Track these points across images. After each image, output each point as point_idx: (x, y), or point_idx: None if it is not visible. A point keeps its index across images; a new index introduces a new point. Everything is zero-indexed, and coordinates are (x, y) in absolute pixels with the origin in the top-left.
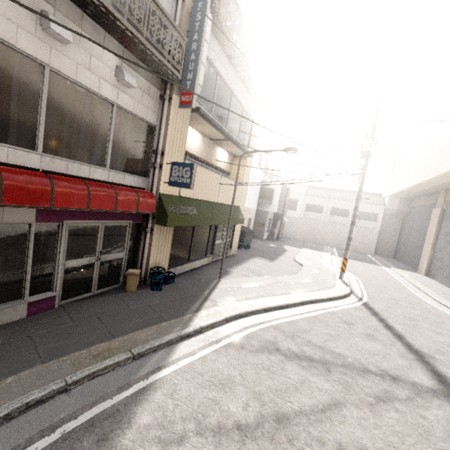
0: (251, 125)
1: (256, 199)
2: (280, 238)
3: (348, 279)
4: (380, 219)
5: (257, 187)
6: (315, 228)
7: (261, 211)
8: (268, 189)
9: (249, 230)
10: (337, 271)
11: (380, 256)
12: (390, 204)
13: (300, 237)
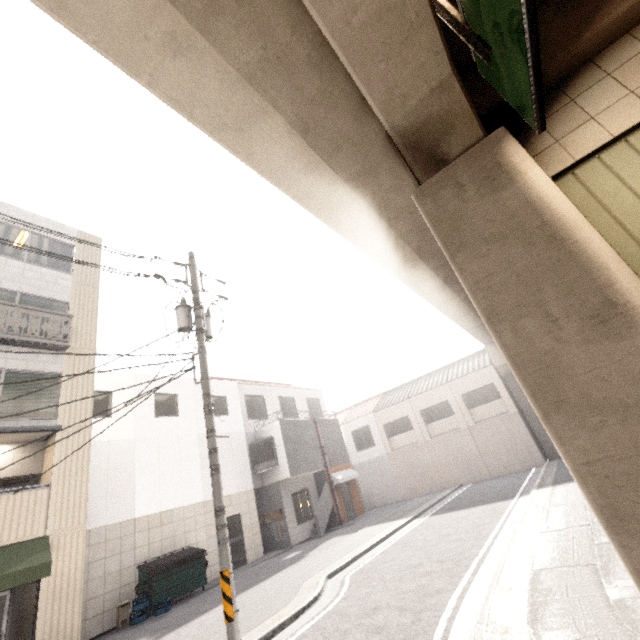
0: (59, 381)
1: (245, 469)
2: (356, 517)
3: (263, 633)
4: (503, 389)
5: (235, 448)
6: (419, 462)
7: (270, 487)
8: (261, 441)
9: (182, 556)
10: (307, 594)
11: (559, 458)
12: (496, 358)
13: (407, 491)
